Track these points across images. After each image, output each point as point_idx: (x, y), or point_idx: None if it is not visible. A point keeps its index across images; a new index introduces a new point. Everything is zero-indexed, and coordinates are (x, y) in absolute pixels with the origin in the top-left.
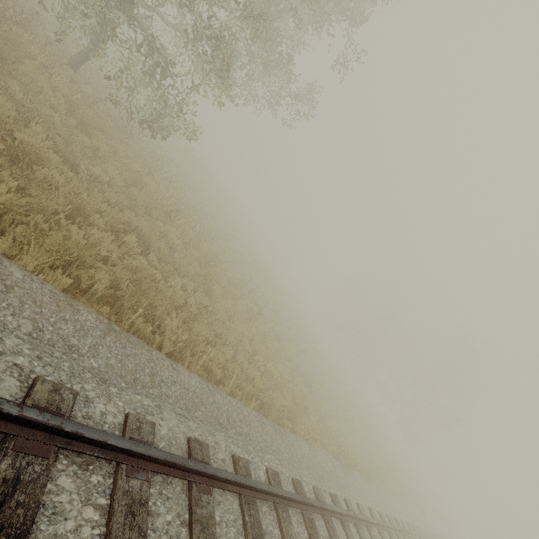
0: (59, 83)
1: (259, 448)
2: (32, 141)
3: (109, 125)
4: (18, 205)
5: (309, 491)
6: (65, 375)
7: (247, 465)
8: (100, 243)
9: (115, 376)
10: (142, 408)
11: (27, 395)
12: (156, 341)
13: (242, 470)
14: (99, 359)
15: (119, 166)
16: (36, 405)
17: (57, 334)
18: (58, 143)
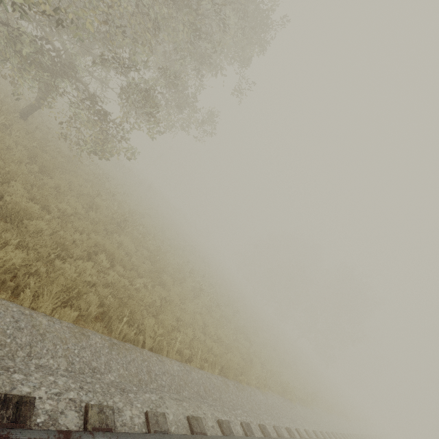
0: (19, 138)
1: (231, 407)
2: (18, 200)
3: (60, 160)
4: (26, 260)
5: (272, 431)
6: (100, 395)
7: (228, 425)
8: (84, 271)
9: (127, 383)
10: (153, 403)
11: (86, 421)
12: (140, 341)
13: (227, 430)
14: (113, 372)
15: (75, 194)
16: (94, 427)
17: (83, 362)
18: (33, 192)
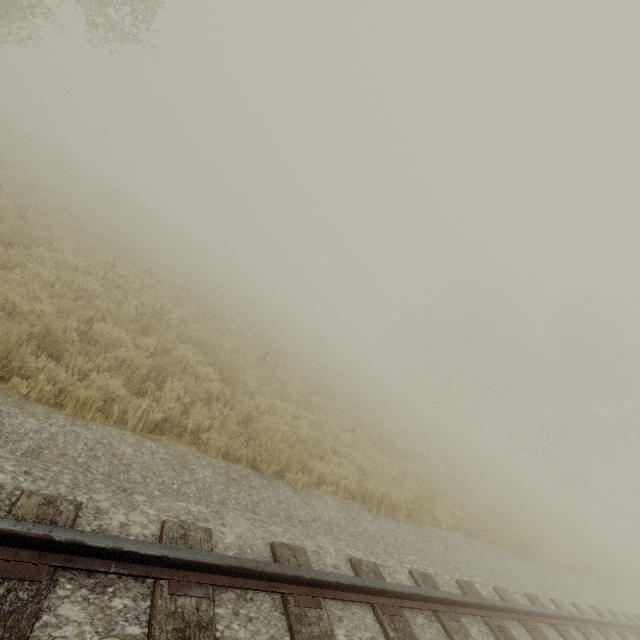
0: None
1: None
2: None
3: None
4: None
5: None
6: None
7: None
8: None
9: None
10: None
11: None
12: None
13: None
14: None
15: None
16: None
17: None
18: None
